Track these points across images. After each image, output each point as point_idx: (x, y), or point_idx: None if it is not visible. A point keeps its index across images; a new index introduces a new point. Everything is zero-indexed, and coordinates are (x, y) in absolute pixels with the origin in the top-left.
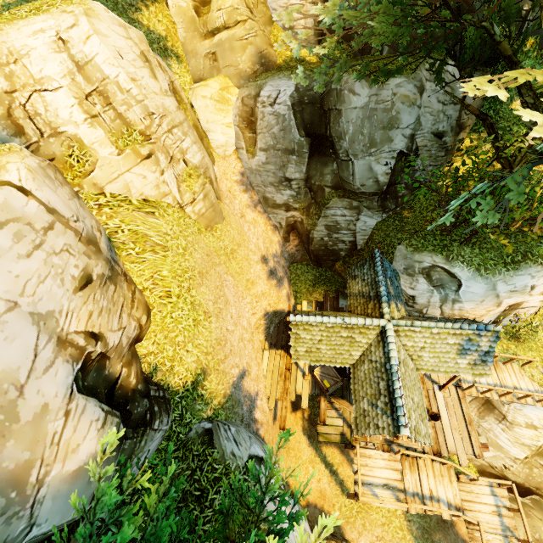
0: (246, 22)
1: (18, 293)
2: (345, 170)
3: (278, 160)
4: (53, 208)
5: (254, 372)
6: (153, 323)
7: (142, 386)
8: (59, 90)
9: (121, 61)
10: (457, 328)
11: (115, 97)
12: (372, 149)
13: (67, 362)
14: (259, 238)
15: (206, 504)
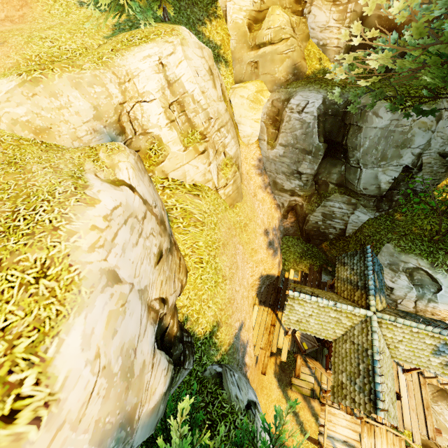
0: (288, 39)
1: (133, 275)
2: (352, 174)
3: (294, 156)
4: (145, 199)
5: (247, 323)
6: (188, 282)
7: (179, 333)
8: (153, 101)
9: (197, 78)
10: (436, 333)
11: (189, 107)
12: (381, 162)
13: (151, 324)
14: (264, 214)
15: (215, 433)
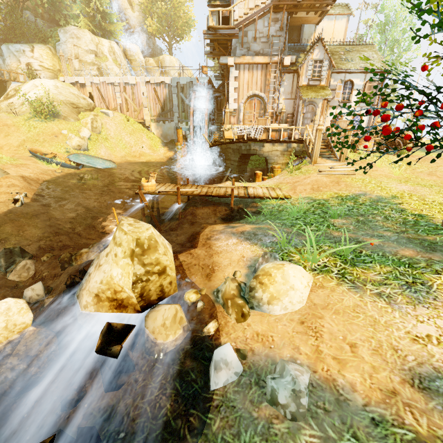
0: None
1: None
2: None
3: None
4: None
5: None
6: None
7: None
8: None
9: None
10: None
11: None
12: None
13: None
14: None
15: None
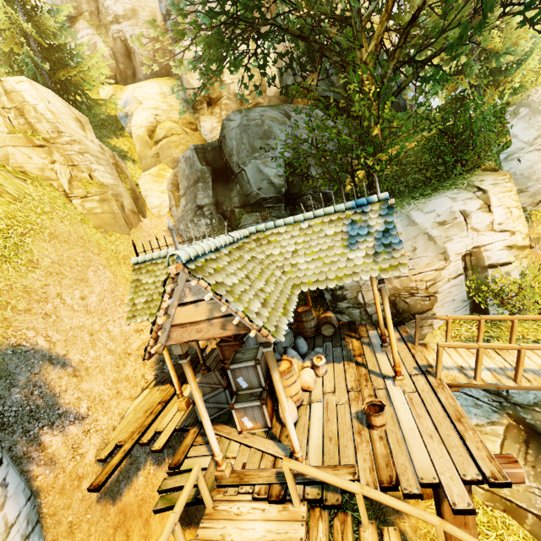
0: (180, 135)
1: None
2: (243, 182)
3: (192, 195)
4: None
5: (98, 389)
6: None
7: None
8: None
9: (47, 103)
10: (331, 212)
11: (30, 113)
12: (255, 154)
13: None
14: None
15: None
